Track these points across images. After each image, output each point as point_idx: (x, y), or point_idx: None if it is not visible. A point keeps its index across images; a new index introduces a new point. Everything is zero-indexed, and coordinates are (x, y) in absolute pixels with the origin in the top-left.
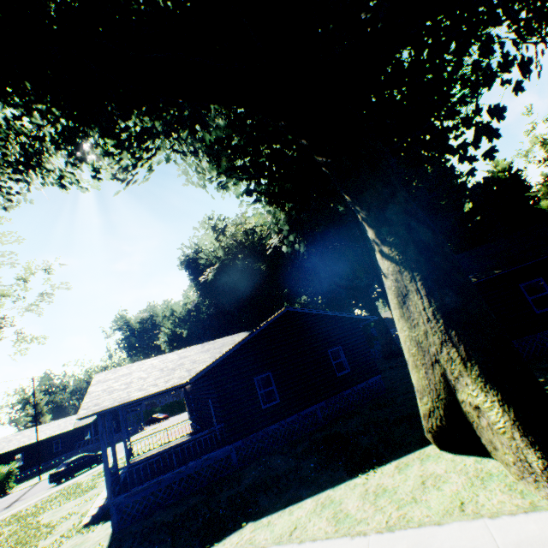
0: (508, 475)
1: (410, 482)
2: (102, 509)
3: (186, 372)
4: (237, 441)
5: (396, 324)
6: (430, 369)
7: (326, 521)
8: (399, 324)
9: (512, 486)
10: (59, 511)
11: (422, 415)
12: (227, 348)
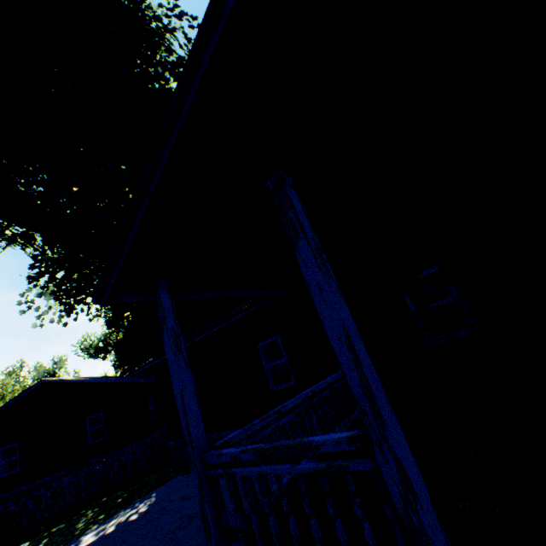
0: None
1: None
2: None
3: None
4: None
5: None
6: None
7: None
8: None
9: None
10: None
11: None
12: None
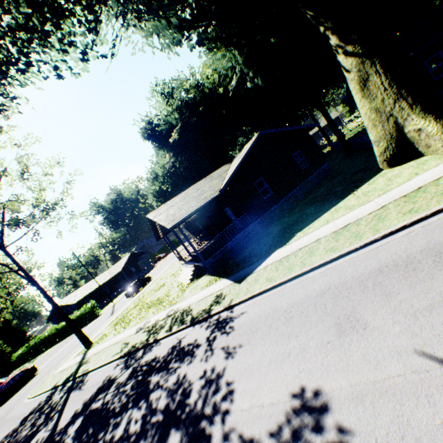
0: (436, 156)
1: (381, 183)
2: (193, 276)
3: (212, 192)
4: (257, 220)
5: (358, 105)
6: (385, 123)
7: (343, 212)
8: (361, 103)
9: (440, 158)
10: (157, 295)
11: (379, 155)
12: (224, 174)
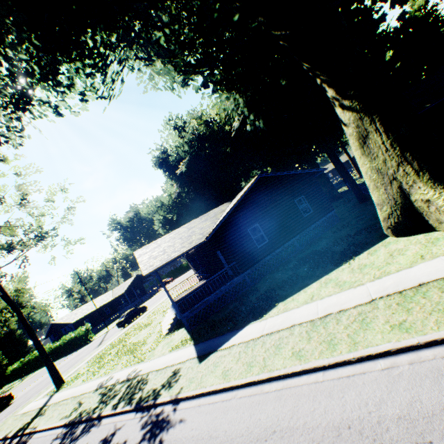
0: None
1: (381, 257)
2: (172, 325)
3: (200, 235)
4: (247, 270)
5: (358, 161)
6: (388, 186)
7: (332, 288)
8: (360, 161)
9: None
10: (139, 336)
11: (382, 220)
12: (220, 215)
